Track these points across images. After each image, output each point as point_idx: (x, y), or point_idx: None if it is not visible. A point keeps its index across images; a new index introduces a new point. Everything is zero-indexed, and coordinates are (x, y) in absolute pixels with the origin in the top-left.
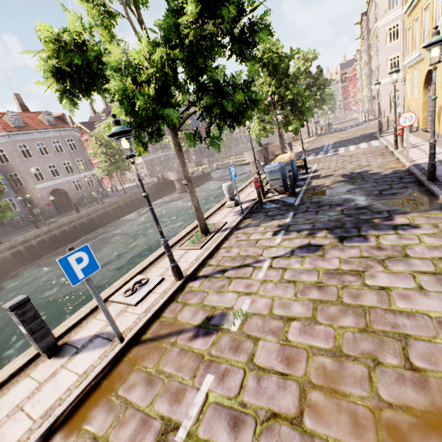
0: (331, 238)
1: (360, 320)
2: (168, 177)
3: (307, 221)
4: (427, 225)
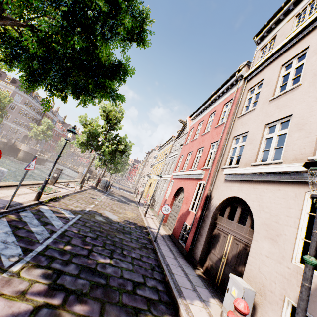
0: (117, 200)
1: (120, 206)
2: (19, 145)
3: (111, 196)
4: (133, 206)
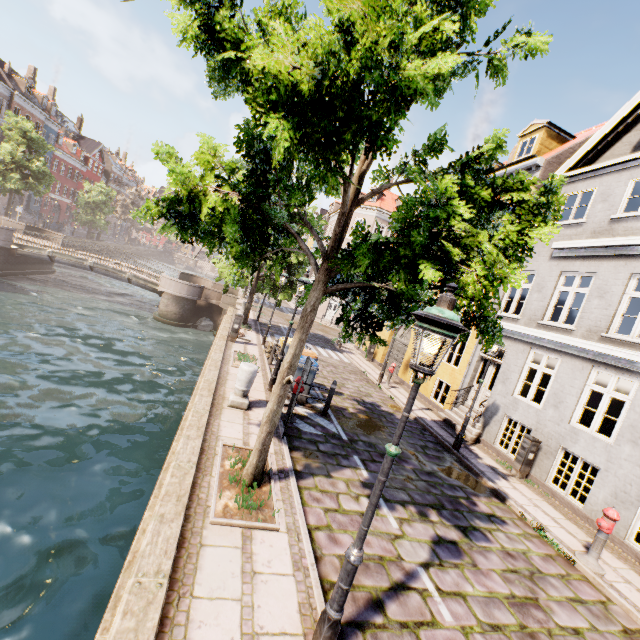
0: (453, 528)
1: None
2: None
3: (394, 483)
4: (508, 520)
